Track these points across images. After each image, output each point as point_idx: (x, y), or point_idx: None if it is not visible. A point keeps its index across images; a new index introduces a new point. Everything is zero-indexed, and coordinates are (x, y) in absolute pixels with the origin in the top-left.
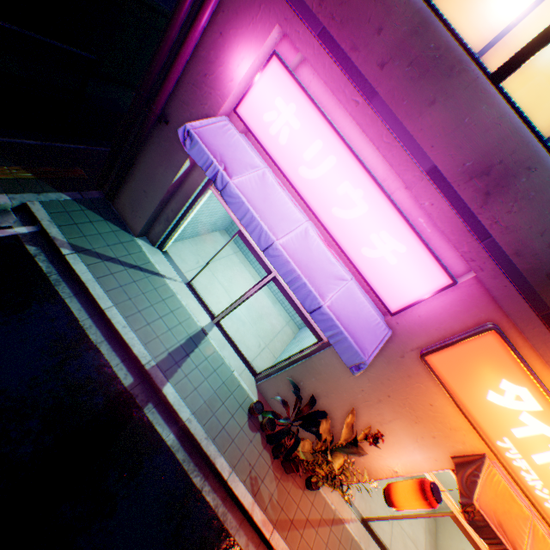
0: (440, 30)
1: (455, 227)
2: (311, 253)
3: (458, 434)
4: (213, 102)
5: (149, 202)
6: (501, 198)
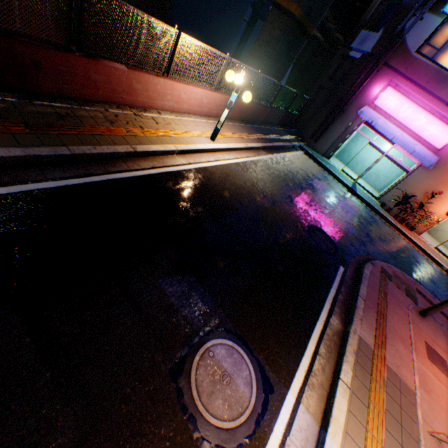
0: (443, 72)
1: None
2: (405, 139)
3: None
4: (364, 103)
5: (330, 141)
6: None
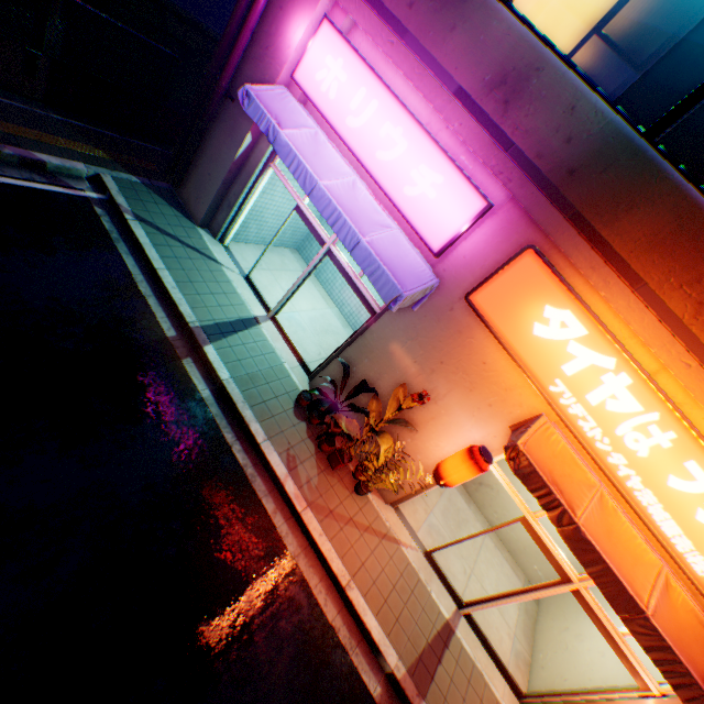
0: None
1: (482, 143)
2: (358, 203)
3: (514, 395)
4: (273, 72)
5: (212, 185)
6: (518, 104)
